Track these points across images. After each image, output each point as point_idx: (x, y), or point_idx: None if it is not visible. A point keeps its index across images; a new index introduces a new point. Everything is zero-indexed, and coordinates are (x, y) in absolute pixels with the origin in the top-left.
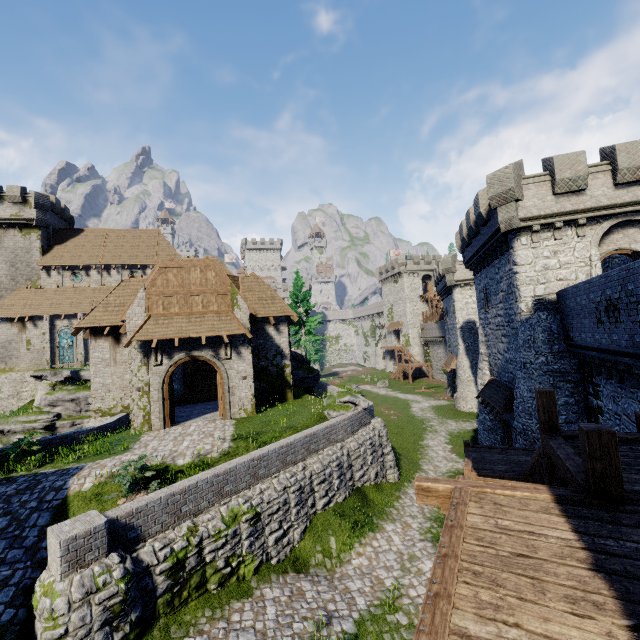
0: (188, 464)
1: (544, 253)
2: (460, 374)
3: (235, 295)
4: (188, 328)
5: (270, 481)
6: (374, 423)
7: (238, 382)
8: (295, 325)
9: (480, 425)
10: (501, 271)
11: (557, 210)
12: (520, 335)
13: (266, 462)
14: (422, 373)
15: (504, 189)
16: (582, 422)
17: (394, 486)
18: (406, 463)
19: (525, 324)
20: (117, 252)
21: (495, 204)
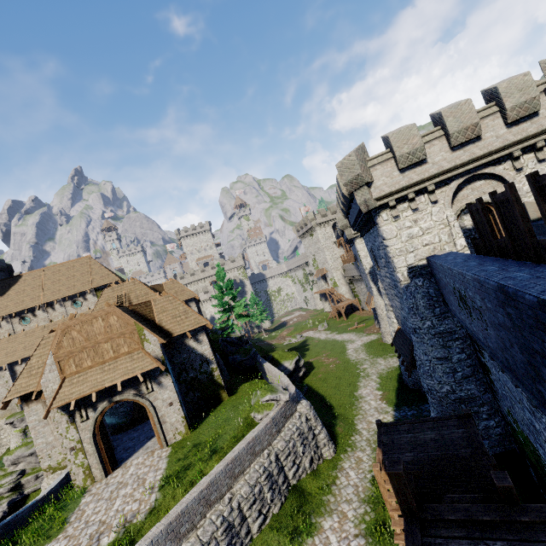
0: (112, 542)
1: (406, 224)
2: (379, 313)
3: (141, 331)
4: (103, 379)
5: (195, 534)
6: (300, 409)
7: (166, 410)
8: (225, 312)
9: (401, 367)
10: (377, 240)
11: (406, 183)
12: (404, 303)
13: (187, 516)
14: (354, 307)
15: (353, 175)
16: (478, 373)
17: (331, 464)
18: (342, 427)
19: (406, 292)
20: (56, 287)
21: (350, 189)
